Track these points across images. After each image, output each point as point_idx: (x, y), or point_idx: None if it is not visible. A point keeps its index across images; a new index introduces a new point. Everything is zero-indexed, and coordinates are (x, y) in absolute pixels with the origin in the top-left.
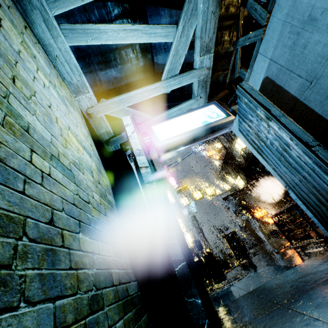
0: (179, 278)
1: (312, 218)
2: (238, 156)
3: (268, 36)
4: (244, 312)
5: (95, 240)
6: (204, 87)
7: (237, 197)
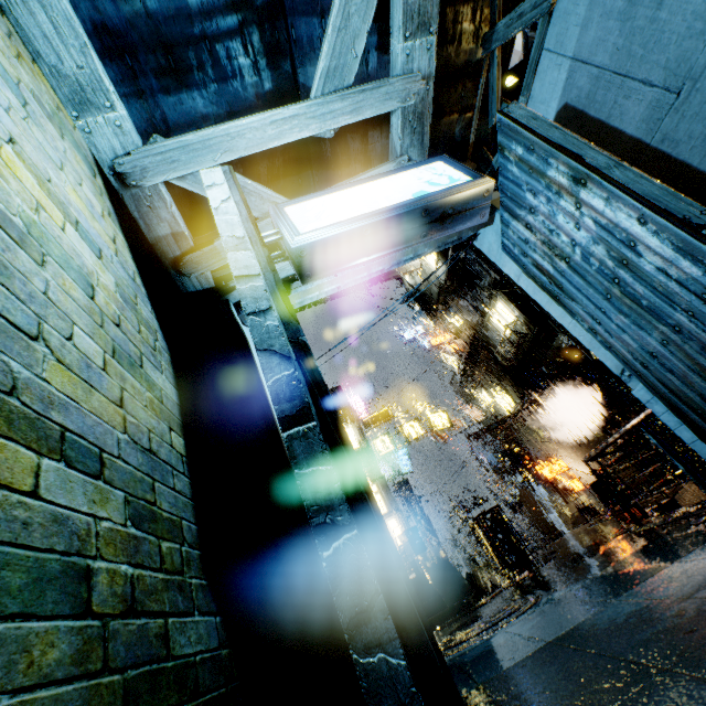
0: (332, 584)
1: (695, 446)
2: (500, 340)
3: (566, 1)
4: (548, 702)
5: (22, 445)
6: (418, 131)
7: (500, 435)
